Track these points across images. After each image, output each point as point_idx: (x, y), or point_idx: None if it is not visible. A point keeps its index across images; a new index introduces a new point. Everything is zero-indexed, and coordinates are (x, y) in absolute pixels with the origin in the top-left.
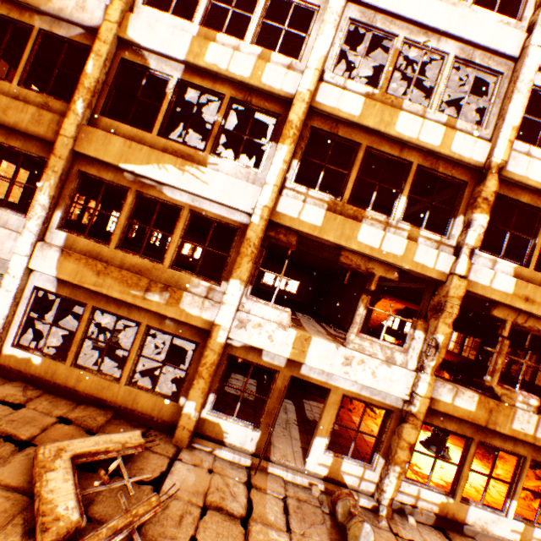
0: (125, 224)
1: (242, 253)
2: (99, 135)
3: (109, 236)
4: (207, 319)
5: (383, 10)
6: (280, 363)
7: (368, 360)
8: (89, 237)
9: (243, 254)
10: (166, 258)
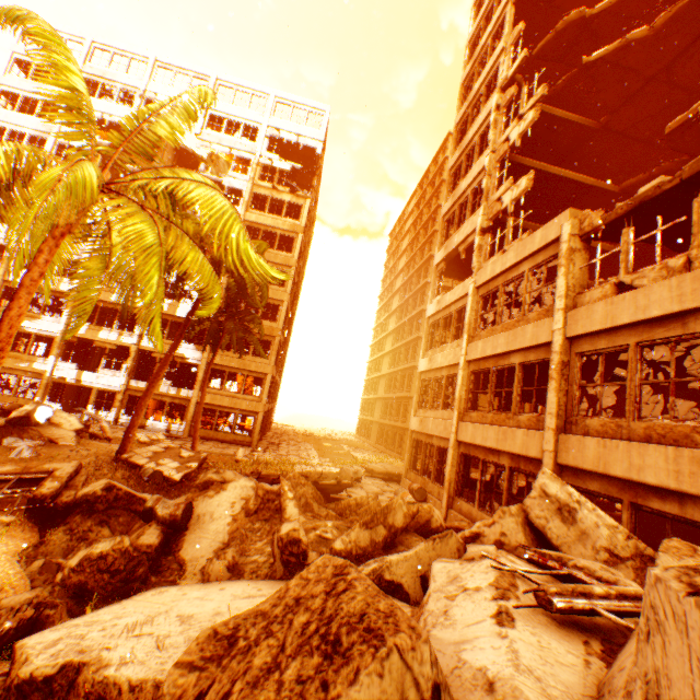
0: None
1: (55, 346)
2: None
3: None
4: (44, 370)
5: None
6: (74, 382)
7: (106, 376)
8: None
9: (56, 347)
10: (28, 352)
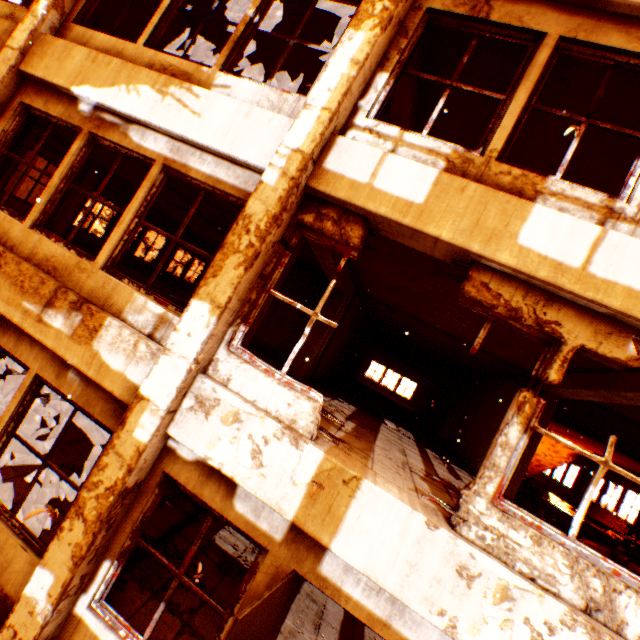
0: (60, 188)
1: (228, 245)
2: (58, 46)
3: (171, 279)
4: (135, 381)
5: None
6: (272, 529)
7: (526, 596)
8: (4, 207)
9: (231, 249)
10: (103, 250)
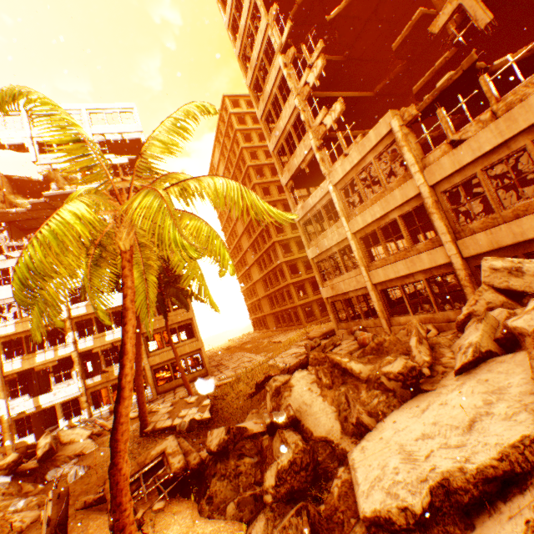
0: None
1: None
2: None
3: None
4: None
5: (6, 298)
6: (34, 410)
7: (62, 389)
8: None
9: None
10: None
